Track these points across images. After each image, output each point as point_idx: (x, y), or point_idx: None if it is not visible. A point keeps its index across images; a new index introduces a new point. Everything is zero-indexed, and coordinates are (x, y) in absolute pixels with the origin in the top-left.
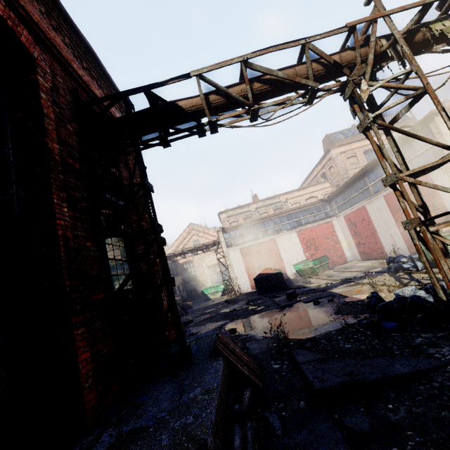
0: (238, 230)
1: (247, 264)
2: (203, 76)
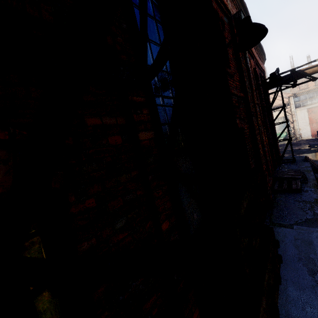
0: (308, 94)
1: (311, 120)
2: None
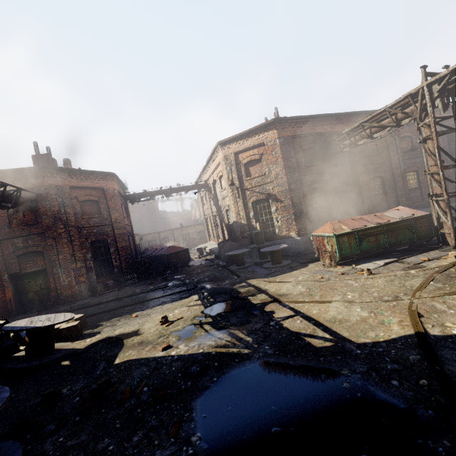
0: None
1: None
2: None
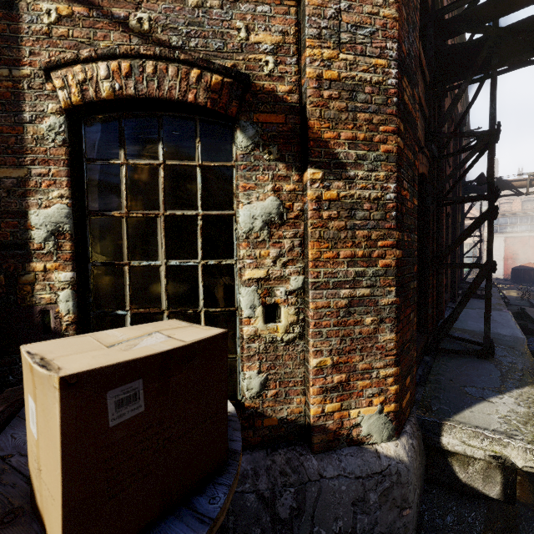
0: (510, 218)
1: (507, 254)
2: (533, 175)
